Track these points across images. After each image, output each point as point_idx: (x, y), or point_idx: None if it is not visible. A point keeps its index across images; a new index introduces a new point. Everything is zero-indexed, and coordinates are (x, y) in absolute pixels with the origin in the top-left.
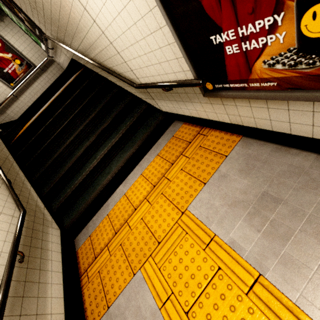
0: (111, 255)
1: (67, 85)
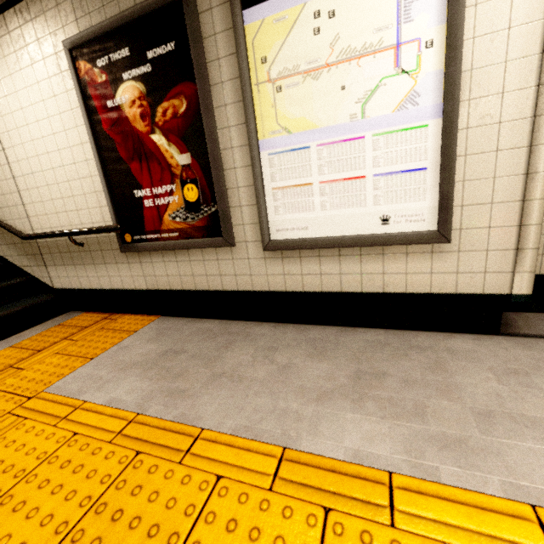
0: None
1: None
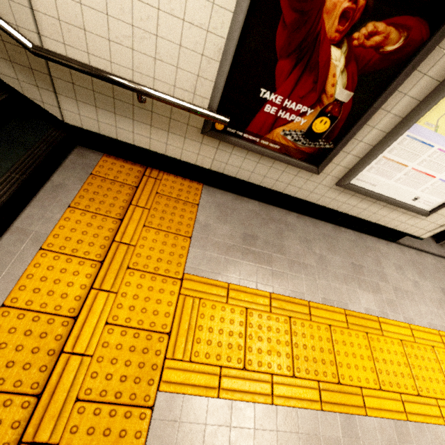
0: (58, 442)
1: None
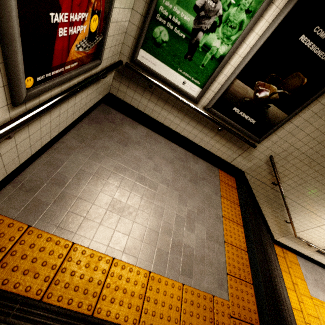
0: None
1: (233, 200)
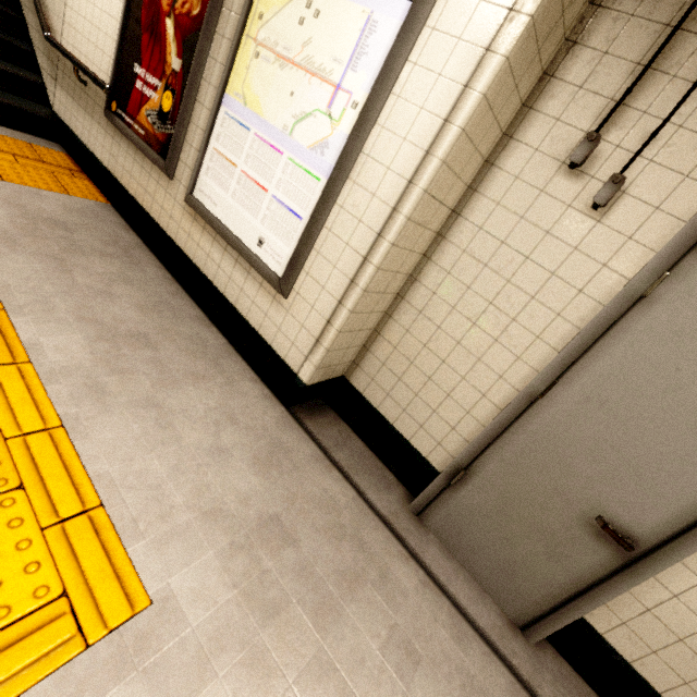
0: None
1: None
